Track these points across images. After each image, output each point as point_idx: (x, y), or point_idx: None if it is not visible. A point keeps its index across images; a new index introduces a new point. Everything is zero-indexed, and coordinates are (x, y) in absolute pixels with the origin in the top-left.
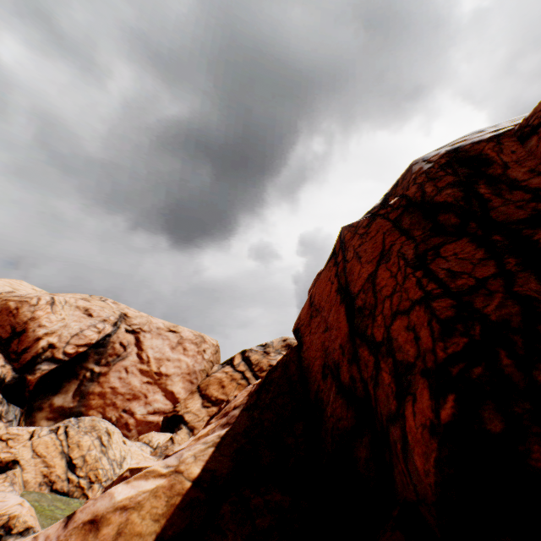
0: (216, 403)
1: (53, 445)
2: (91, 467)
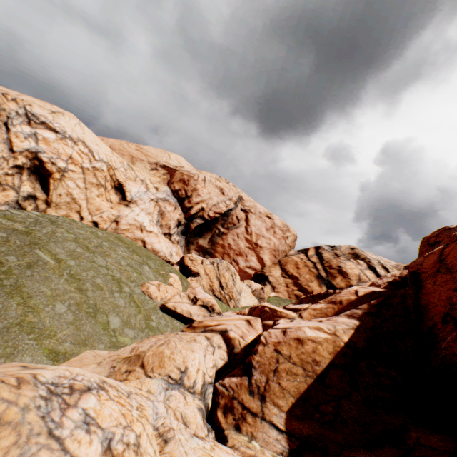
0: (291, 277)
1: (212, 272)
2: (230, 291)
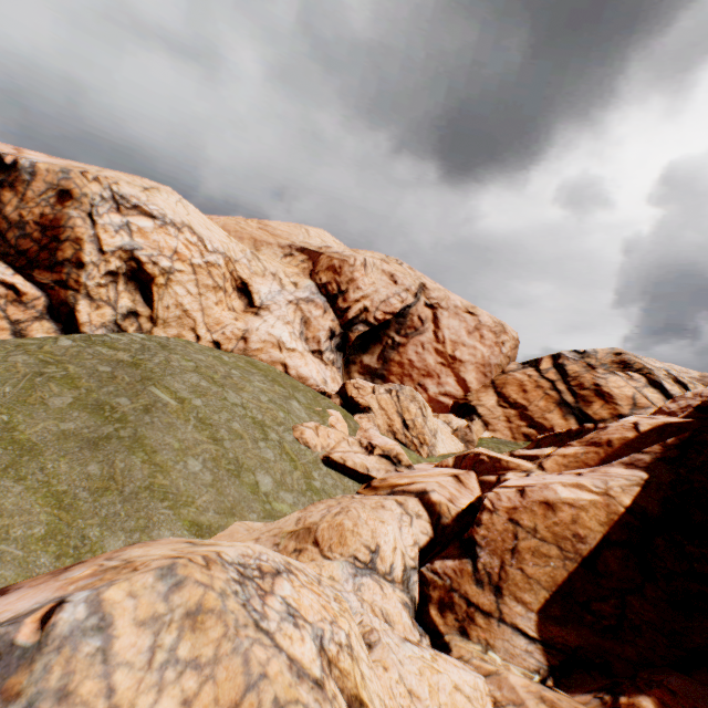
0: (514, 407)
1: (390, 404)
2: (419, 432)
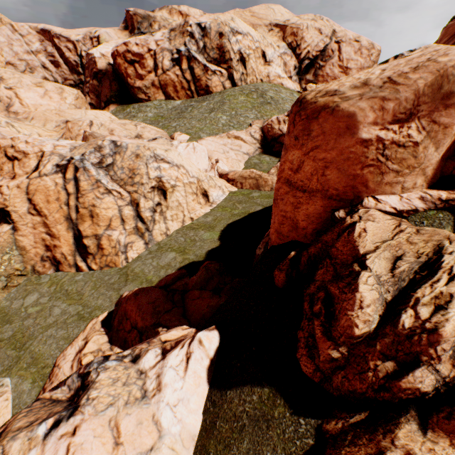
0: None
1: None
2: None
